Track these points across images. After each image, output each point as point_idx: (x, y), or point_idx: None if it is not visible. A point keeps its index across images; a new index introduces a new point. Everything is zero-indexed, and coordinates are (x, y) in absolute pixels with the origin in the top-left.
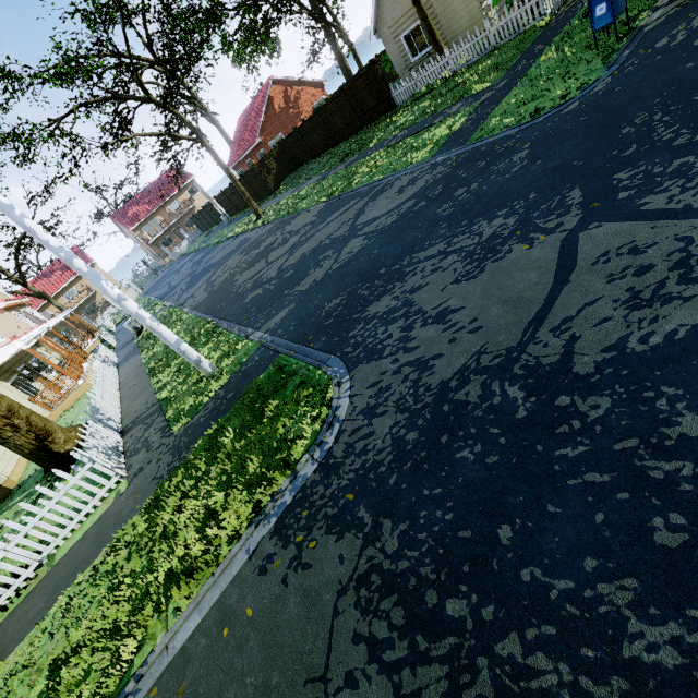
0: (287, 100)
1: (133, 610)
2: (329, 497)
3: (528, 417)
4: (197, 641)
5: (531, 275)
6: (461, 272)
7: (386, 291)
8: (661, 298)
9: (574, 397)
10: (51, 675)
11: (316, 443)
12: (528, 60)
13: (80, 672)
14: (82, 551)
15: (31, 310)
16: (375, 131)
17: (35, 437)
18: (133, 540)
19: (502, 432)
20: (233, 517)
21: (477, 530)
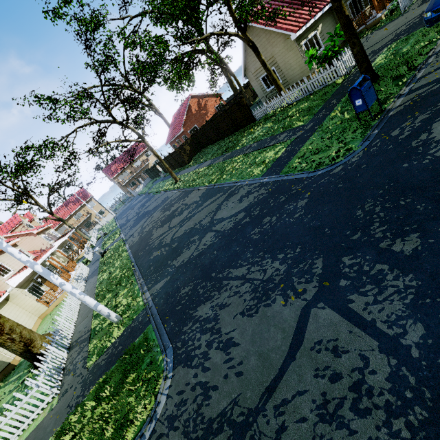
0: (199, 106)
1: None
2: None
3: None
4: None
5: (278, 336)
6: (247, 305)
7: (210, 297)
8: (338, 418)
9: None
10: None
11: (140, 434)
12: (326, 111)
13: None
14: None
15: (52, 231)
16: (242, 136)
17: (23, 345)
18: None
19: None
20: None
21: None
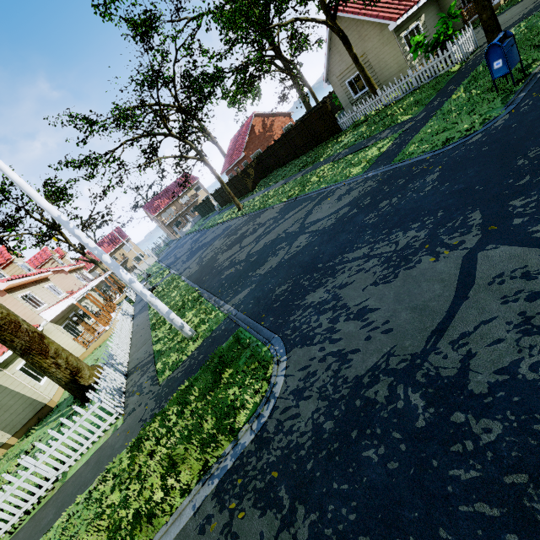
0: (264, 127)
1: None
2: (259, 470)
3: (426, 427)
4: None
5: (436, 286)
6: (379, 275)
7: (321, 284)
8: None
9: (468, 415)
10: None
11: (255, 415)
12: (442, 98)
13: None
14: (84, 474)
15: (85, 272)
16: (325, 148)
17: (70, 373)
18: (118, 473)
19: (403, 438)
20: (187, 471)
21: (375, 539)
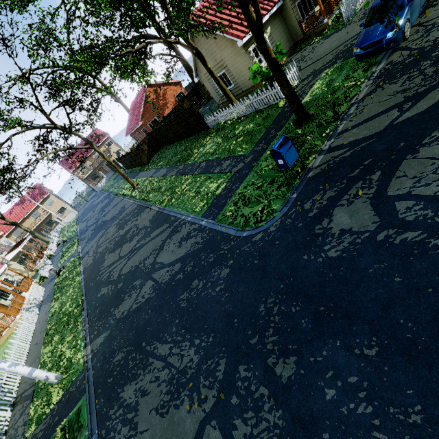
0: (158, 96)
1: None
2: None
3: None
4: None
5: None
6: (162, 399)
7: (136, 376)
8: None
9: None
10: None
11: None
12: (264, 143)
13: None
14: None
15: (4, 239)
16: (195, 146)
17: None
18: None
19: None
20: None
21: None
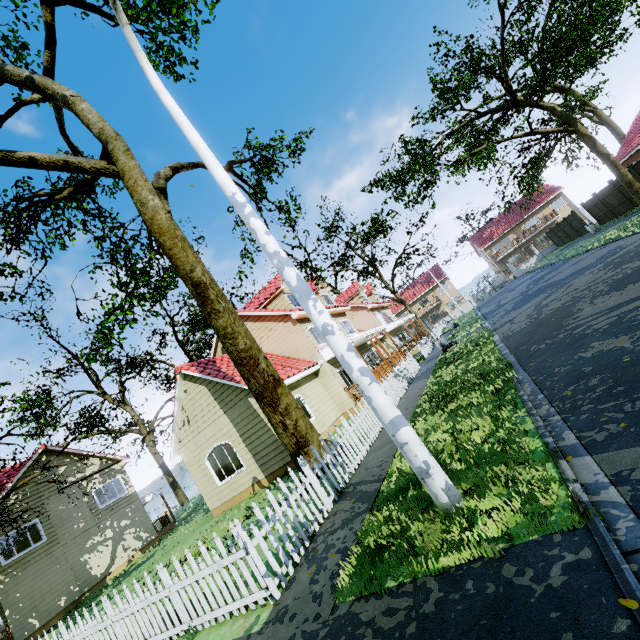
0: None
1: None
2: None
3: None
4: None
5: None
6: None
7: None
8: None
9: None
10: None
11: None
12: None
13: None
14: None
15: (389, 312)
16: None
17: (295, 442)
18: None
19: None
20: None
21: None
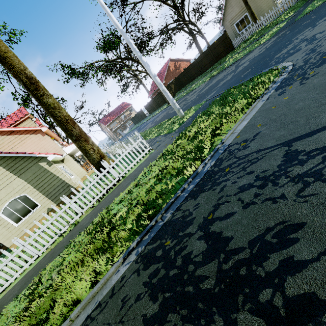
0: (175, 67)
1: (197, 144)
2: (308, 67)
3: None
4: (254, 120)
5: None
6: None
7: (282, 50)
8: None
9: None
10: (157, 177)
11: (280, 73)
12: None
13: (177, 165)
14: (142, 166)
15: None
16: (226, 57)
17: (99, 156)
18: (175, 146)
19: None
20: (244, 103)
21: None
